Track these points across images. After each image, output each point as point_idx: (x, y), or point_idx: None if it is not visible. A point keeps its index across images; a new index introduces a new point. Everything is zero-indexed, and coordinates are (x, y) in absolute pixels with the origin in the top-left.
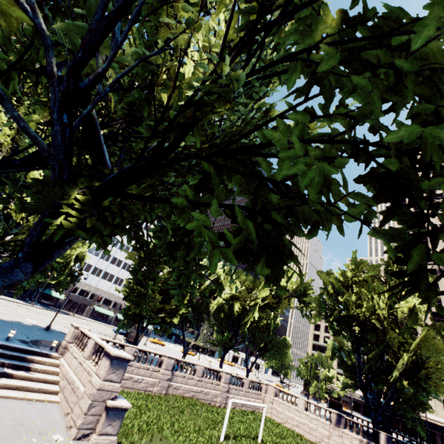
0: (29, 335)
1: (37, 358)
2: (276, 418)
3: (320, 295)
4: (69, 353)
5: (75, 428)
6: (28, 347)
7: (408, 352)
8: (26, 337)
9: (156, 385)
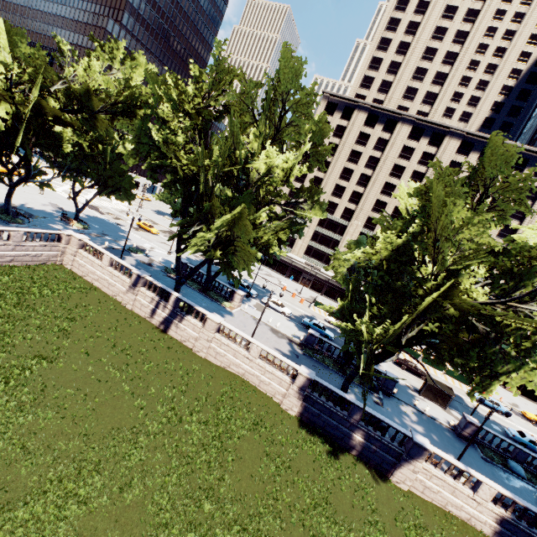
0: None
1: None
2: (77, 271)
3: (142, 122)
4: None
5: None
6: None
7: (214, 229)
8: None
9: None
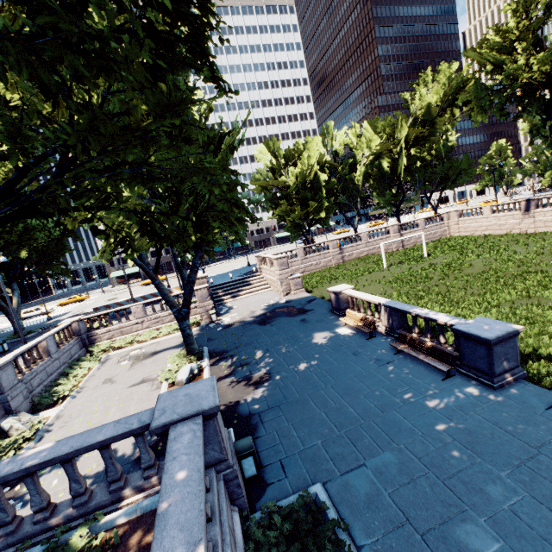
0: (241, 273)
1: (250, 279)
2: (465, 234)
3: (476, 86)
4: (263, 270)
5: (281, 293)
6: (243, 277)
7: None
8: (239, 274)
9: (332, 260)
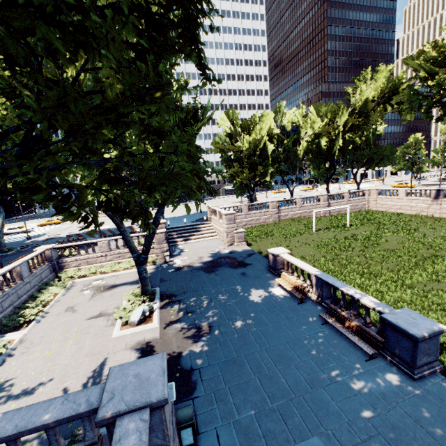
0: (193, 218)
1: (201, 226)
2: (381, 209)
3: (409, 89)
4: (212, 220)
5: (226, 243)
6: (195, 223)
7: None
8: (192, 220)
9: (270, 218)
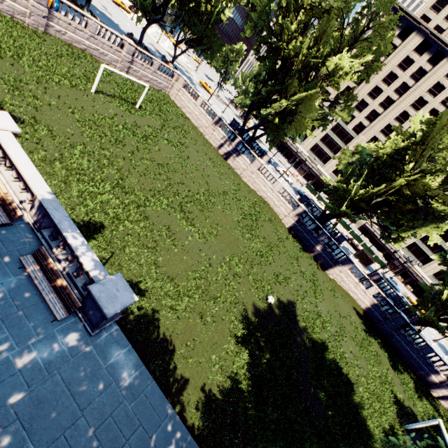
0: None
1: None
2: (177, 103)
3: (268, 3)
4: None
5: None
6: None
7: (290, 101)
8: None
9: (27, 17)
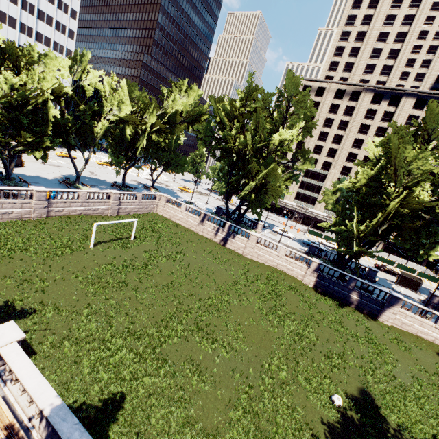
0: None
1: None
2: (166, 216)
3: (208, 125)
4: None
5: None
6: None
7: (256, 180)
8: None
9: (32, 213)
